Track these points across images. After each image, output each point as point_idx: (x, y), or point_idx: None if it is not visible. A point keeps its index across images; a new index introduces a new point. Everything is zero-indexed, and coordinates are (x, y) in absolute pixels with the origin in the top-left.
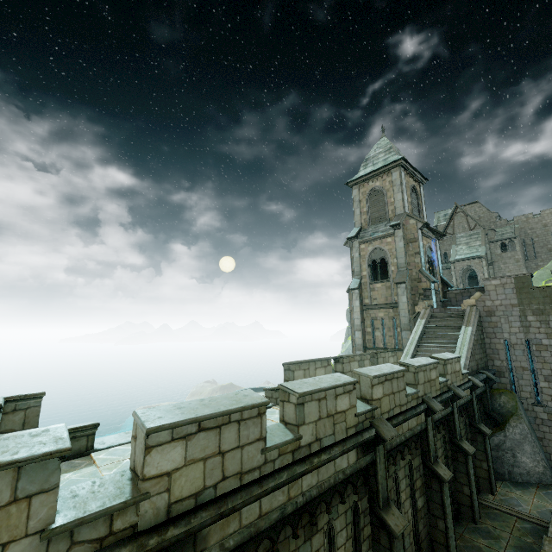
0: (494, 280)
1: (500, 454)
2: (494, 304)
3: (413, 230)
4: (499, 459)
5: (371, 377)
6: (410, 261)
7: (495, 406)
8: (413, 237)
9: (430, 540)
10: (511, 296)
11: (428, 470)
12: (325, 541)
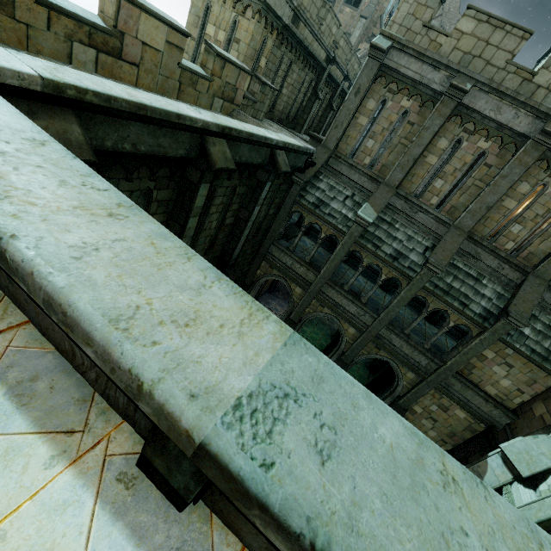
0: None
1: None
2: None
3: None
4: None
5: (344, 32)
6: (381, 2)
7: None
8: None
9: (313, 131)
10: None
11: (329, 104)
12: (303, 78)
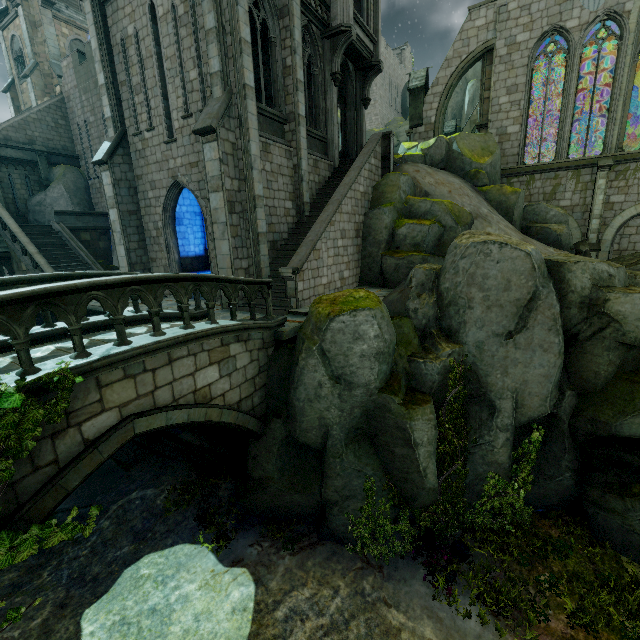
0: (65, 61)
1: (44, 210)
2: (69, 89)
3: (37, 9)
4: (43, 213)
5: None
6: (40, 52)
7: (51, 177)
8: (39, 19)
9: None
10: (74, 77)
11: None
12: None
